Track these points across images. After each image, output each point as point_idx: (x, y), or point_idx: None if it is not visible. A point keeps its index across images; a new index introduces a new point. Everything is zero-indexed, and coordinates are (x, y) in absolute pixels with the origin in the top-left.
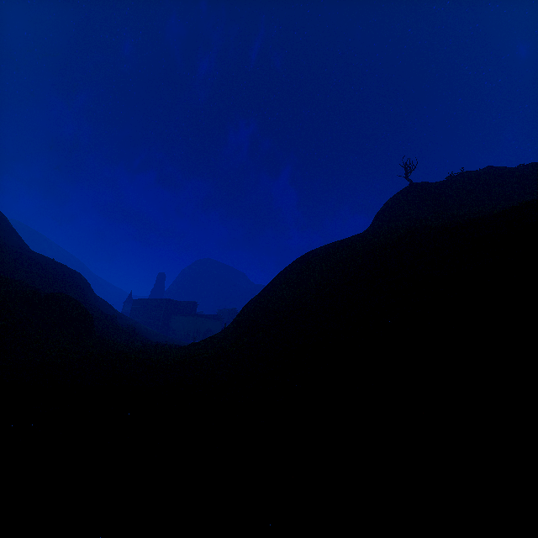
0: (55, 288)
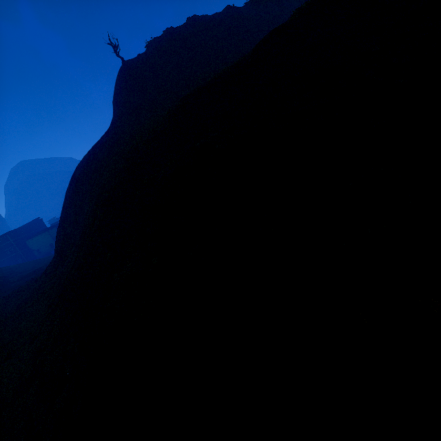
0: None
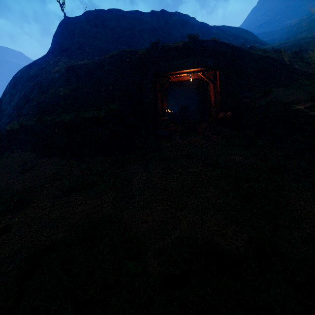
0: None
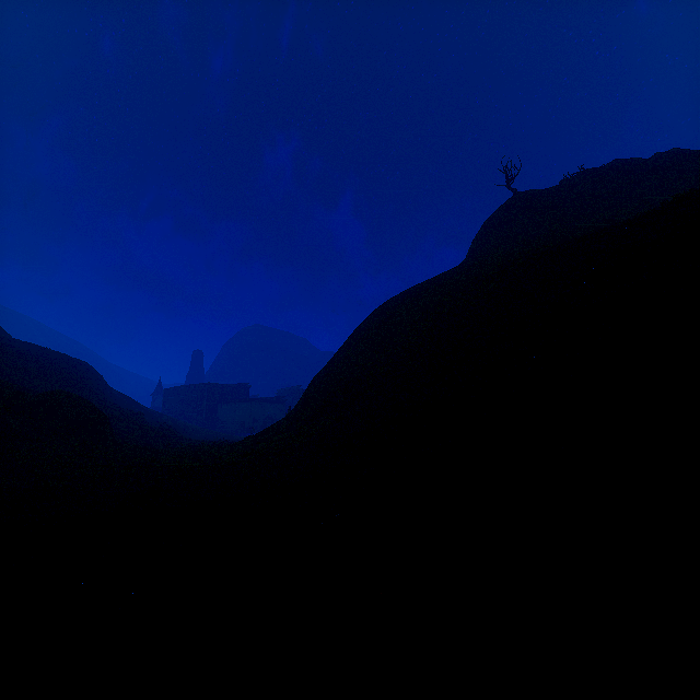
0: (54, 386)
